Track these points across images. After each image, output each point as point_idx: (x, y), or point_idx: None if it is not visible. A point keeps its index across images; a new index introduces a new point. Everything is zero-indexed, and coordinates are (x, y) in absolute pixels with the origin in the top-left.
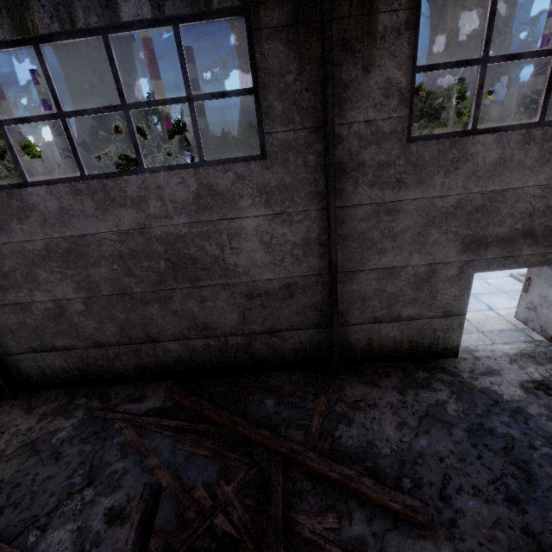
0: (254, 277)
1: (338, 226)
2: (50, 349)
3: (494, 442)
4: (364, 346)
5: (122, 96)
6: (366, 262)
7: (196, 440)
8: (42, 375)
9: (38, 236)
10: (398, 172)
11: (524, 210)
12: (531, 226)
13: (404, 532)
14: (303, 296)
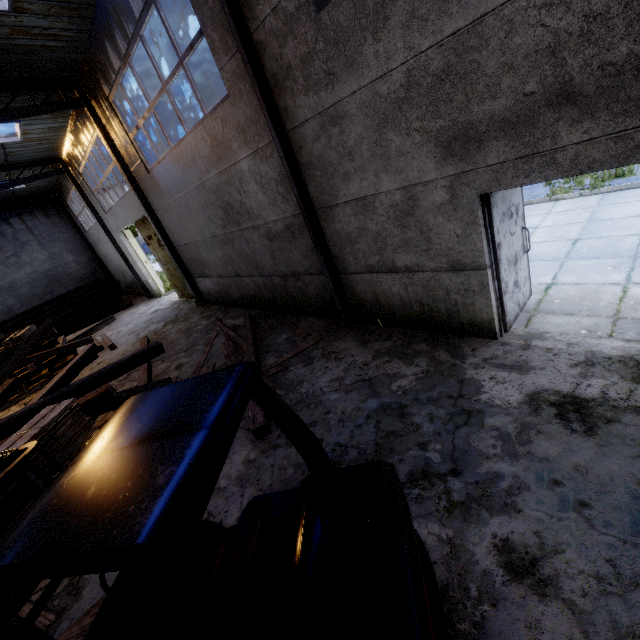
0: (266, 219)
1: (298, 153)
2: (205, 276)
3: (391, 423)
4: (372, 301)
5: (160, 78)
6: (337, 194)
7: (229, 345)
8: (210, 294)
9: (174, 197)
10: (323, 61)
11: (534, 45)
12: (563, 77)
13: (248, 434)
14: (302, 238)
